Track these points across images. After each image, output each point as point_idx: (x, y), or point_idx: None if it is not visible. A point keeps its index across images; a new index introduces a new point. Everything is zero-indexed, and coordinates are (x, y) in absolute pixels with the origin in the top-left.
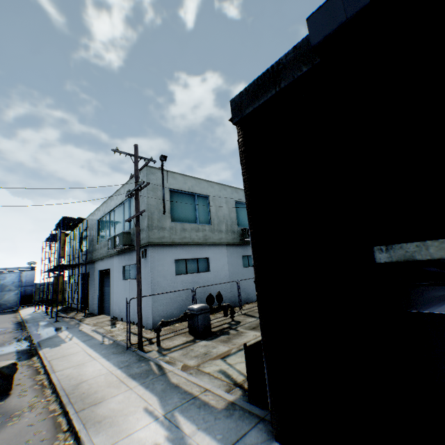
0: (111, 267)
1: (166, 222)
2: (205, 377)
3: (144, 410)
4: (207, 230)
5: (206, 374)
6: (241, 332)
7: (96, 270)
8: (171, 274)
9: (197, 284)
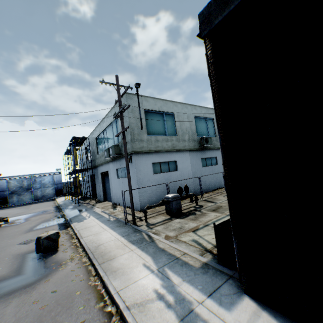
0: (108, 170)
1: (144, 135)
2: (183, 245)
3: (143, 265)
4: (174, 140)
5: (183, 242)
6: (204, 213)
7: (98, 172)
8: (150, 174)
9: (169, 180)
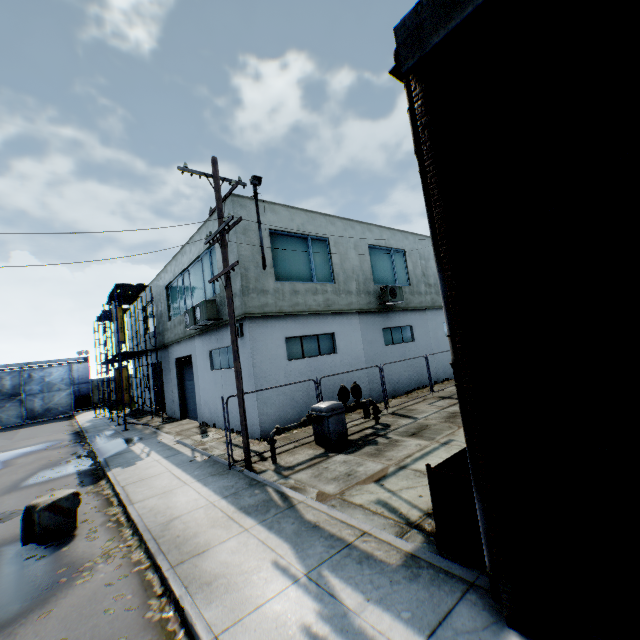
0: (192, 353)
1: (268, 281)
2: (357, 513)
3: (273, 566)
4: (329, 291)
5: (358, 507)
6: (395, 440)
7: (171, 358)
8: (281, 360)
9: (320, 373)
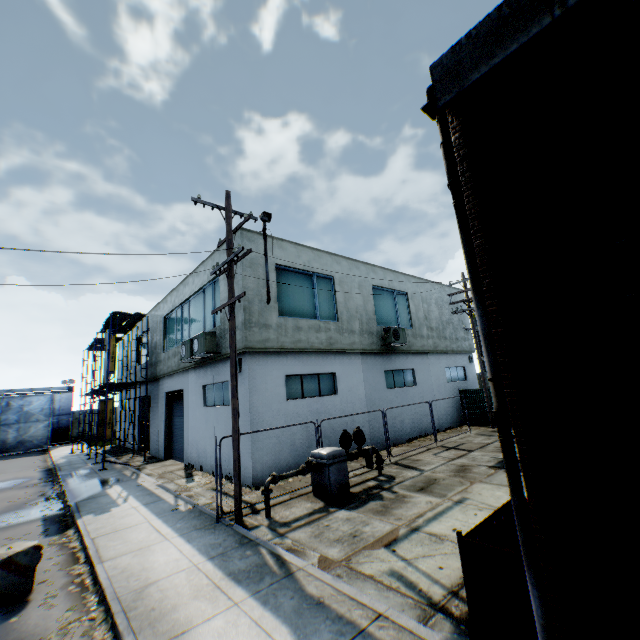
0: (184, 387)
1: (271, 316)
2: (368, 586)
3: None
4: (332, 330)
5: (369, 579)
6: (402, 495)
7: (161, 391)
8: (280, 399)
9: (319, 415)
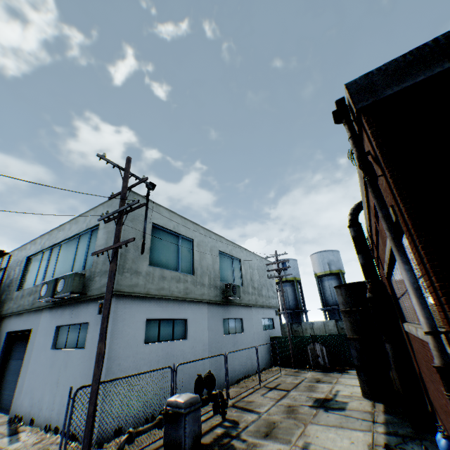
0: (34, 327)
1: (143, 264)
2: None
3: None
4: (189, 281)
5: None
6: (253, 443)
7: (3, 330)
8: (138, 342)
9: (171, 358)
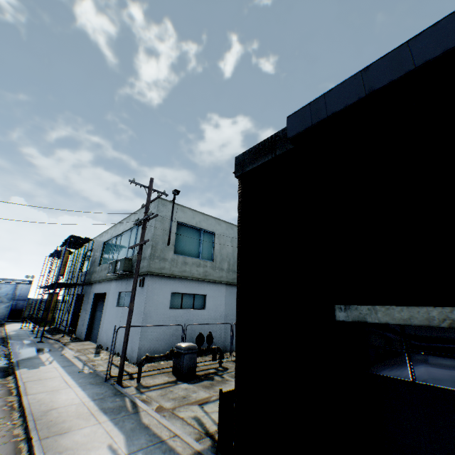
0: (107, 291)
1: (169, 253)
2: (177, 422)
3: (108, 447)
4: (208, 266)
5: (180, 418)
6: (226, 379)
7: (92, 292)
8: (165, 307)
9: (190, 321)
